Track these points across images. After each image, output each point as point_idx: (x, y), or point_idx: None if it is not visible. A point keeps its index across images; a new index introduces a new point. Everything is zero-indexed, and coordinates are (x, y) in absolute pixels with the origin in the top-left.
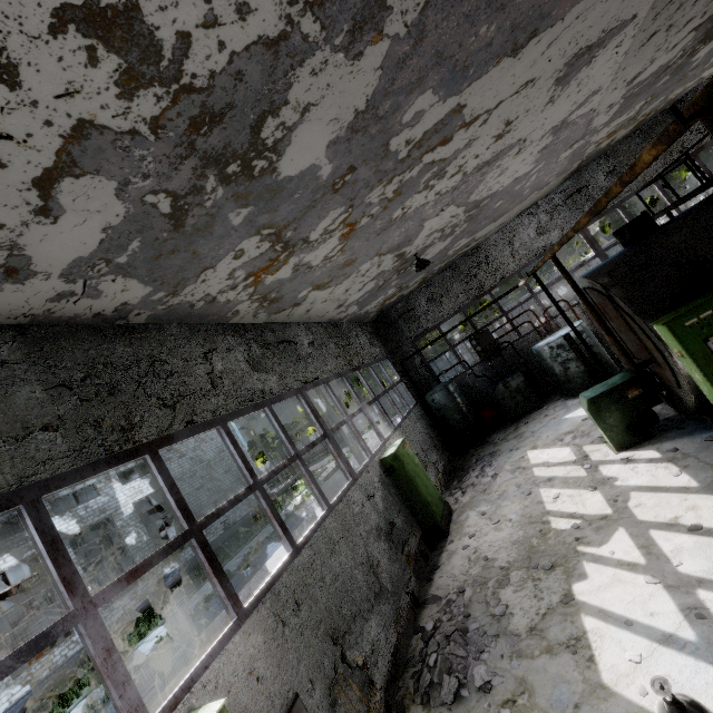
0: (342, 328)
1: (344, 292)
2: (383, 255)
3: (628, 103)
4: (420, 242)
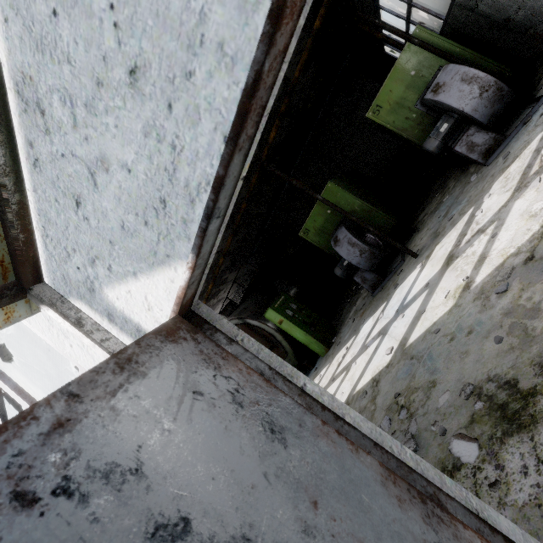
0: None
1: None
2: None
3: None
4: None
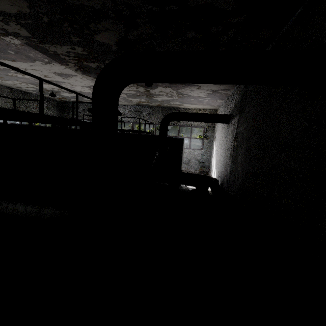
0: (29, 95)
1: (14, 84)
2: (25, 83)
3: (132, 96)
4: (49, 88)
